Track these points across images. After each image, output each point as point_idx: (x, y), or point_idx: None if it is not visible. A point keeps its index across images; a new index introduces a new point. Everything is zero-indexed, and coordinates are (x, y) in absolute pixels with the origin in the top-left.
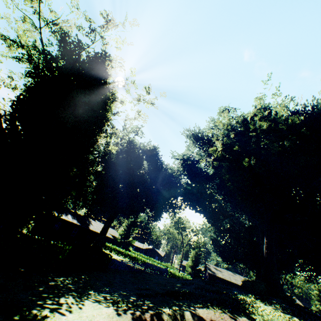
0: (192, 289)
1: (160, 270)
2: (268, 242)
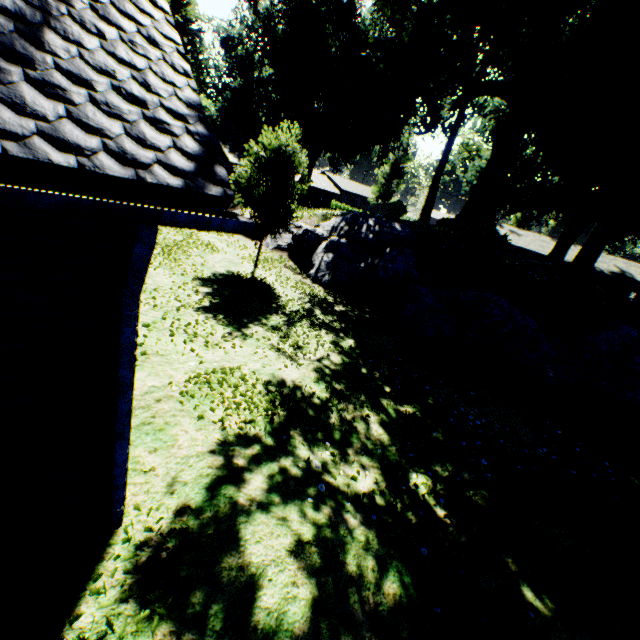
0: None
1: None
2: (447, 146)
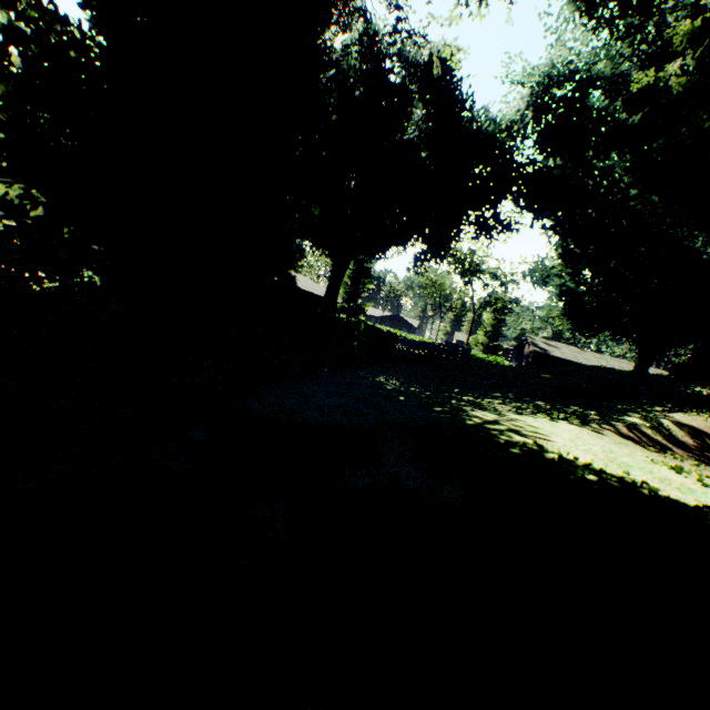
0: (587, 382)
1: (464, 353)
2: None
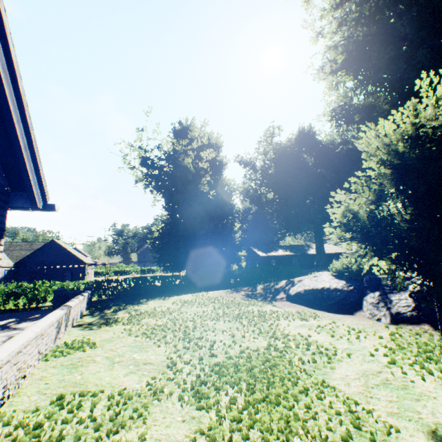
0: None
1: None
2: None
